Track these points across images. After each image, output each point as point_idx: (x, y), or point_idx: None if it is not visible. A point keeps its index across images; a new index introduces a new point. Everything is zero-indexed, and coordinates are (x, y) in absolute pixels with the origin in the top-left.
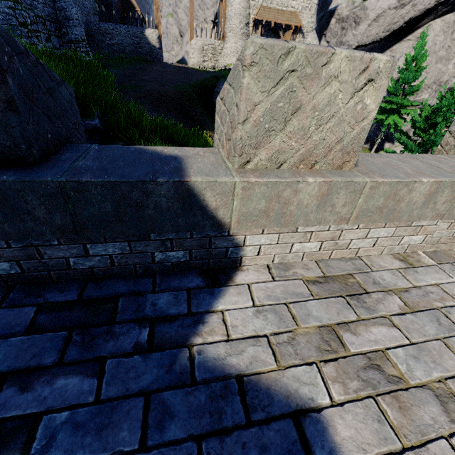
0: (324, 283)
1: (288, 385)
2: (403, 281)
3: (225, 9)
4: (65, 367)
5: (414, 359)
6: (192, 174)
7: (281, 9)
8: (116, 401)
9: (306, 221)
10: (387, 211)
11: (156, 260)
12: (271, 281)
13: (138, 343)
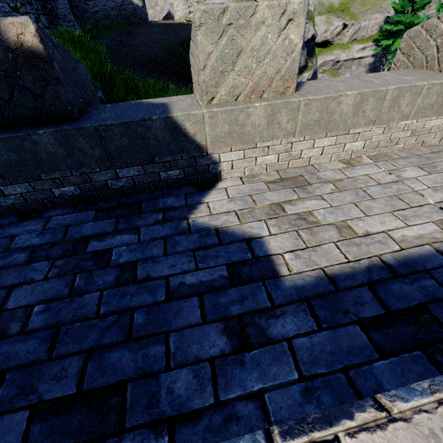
0: (280, 183)
1: (245, 230)
2: (341, 176)
3: None
4: (119, 233)
5: (330, 214)
6: (174, 112)
7: None
8: (149, 242)
9: (261, 138)
10: (324, 123)
11: (162, 178)
12: (242, 185)
13: (157, 221)
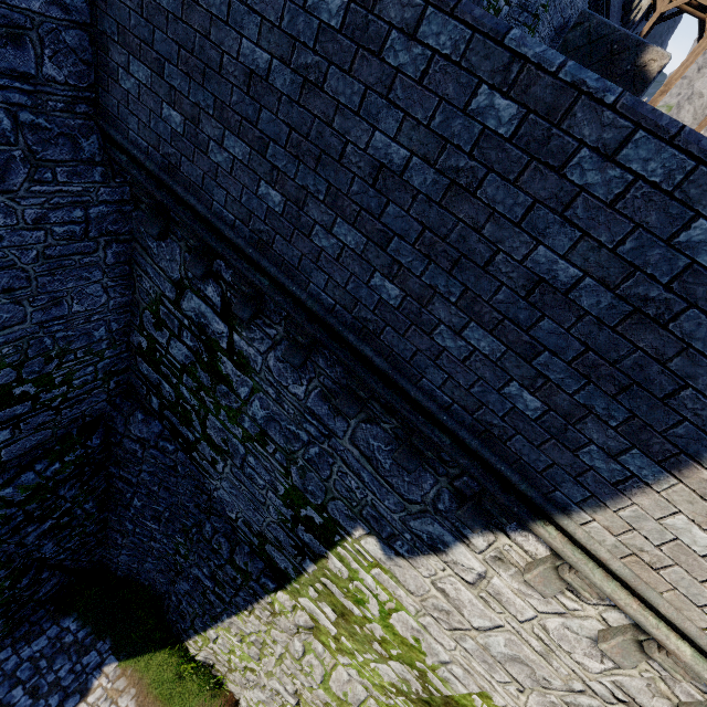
0: None
1: None
2: None
3: None
4: None
5: None
6: None
7: None
8: None
9: None
10: None
11: None
12: None
13: None
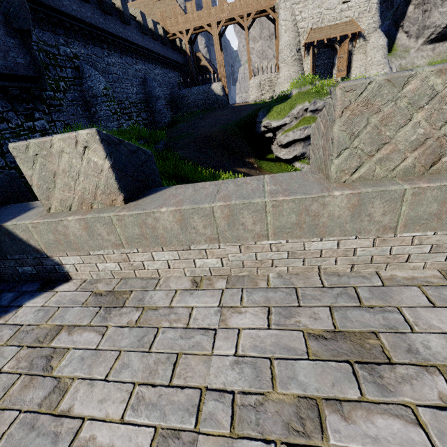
0: (108, 296)
1: None
2: (167, 301)
3: (277, 45)
4: None
5: (82, 360)
6: (13, 220)
7: (334, 24)
8: None
9: (90, 247)
10: (151, 237)
11: (20, 272)
12: (76, 291)
13: None
